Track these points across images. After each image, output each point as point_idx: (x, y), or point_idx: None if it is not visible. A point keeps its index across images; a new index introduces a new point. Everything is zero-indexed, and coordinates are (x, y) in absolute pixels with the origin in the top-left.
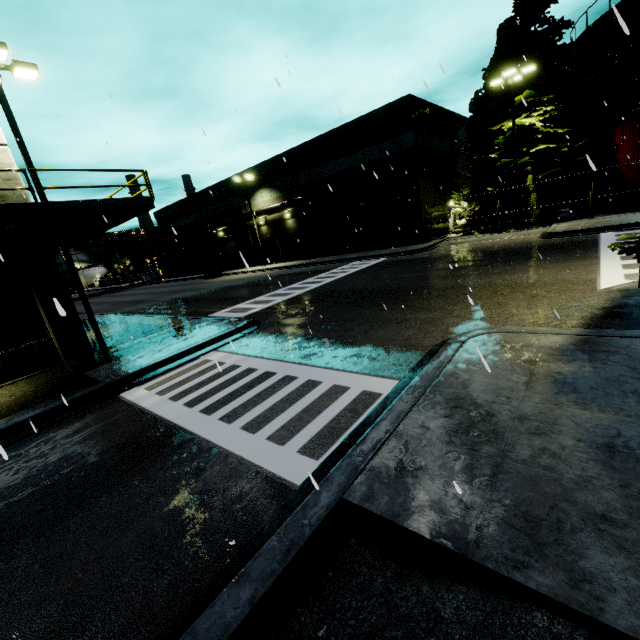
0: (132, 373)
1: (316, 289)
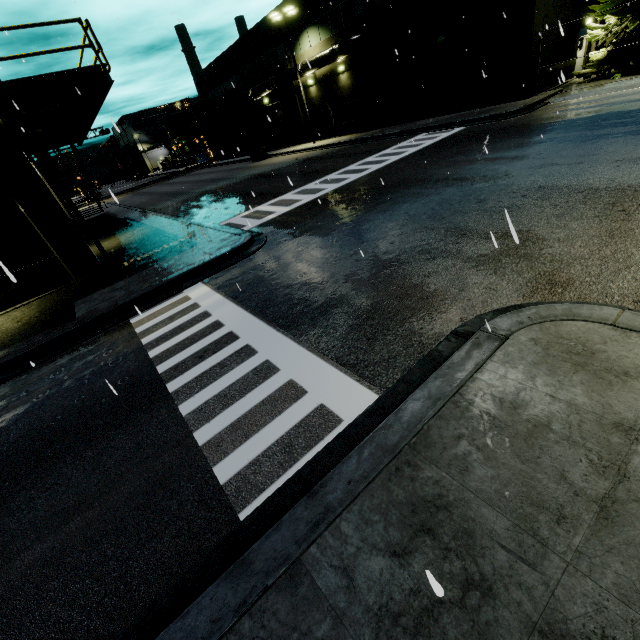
0: (105, 312)
1: (352, 184)
